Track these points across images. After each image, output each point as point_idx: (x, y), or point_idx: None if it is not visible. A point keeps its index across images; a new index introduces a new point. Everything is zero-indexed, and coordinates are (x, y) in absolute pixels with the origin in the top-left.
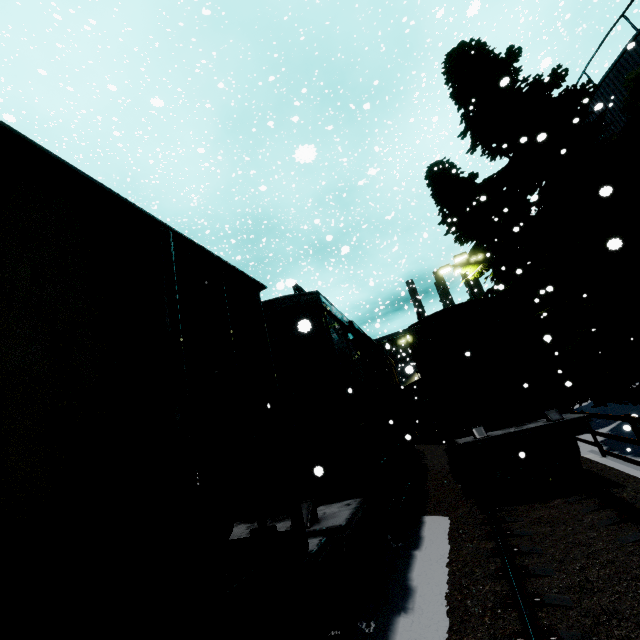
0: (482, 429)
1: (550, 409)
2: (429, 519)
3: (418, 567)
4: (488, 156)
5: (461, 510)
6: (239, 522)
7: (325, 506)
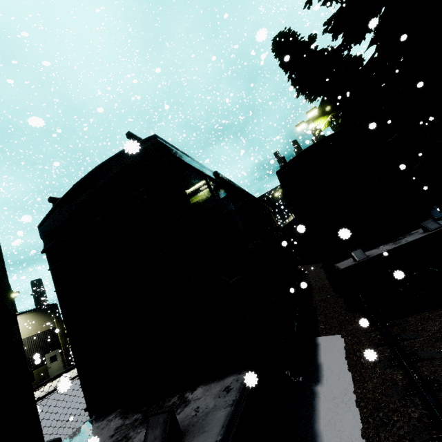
0: (361, 251)
1: (426, 220)
2: (323, 340)
3: (324, 412)
4: (325, 2)
5: (351, 327)
6: (118, 411)
7: (203, 388)
